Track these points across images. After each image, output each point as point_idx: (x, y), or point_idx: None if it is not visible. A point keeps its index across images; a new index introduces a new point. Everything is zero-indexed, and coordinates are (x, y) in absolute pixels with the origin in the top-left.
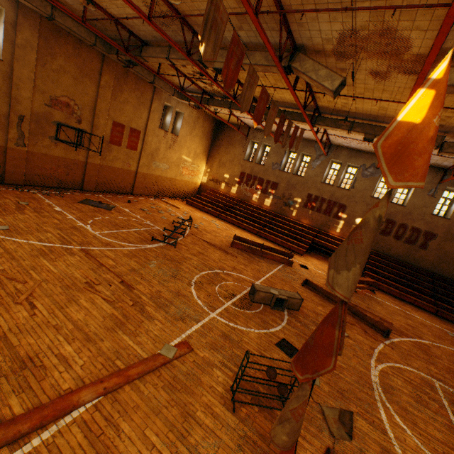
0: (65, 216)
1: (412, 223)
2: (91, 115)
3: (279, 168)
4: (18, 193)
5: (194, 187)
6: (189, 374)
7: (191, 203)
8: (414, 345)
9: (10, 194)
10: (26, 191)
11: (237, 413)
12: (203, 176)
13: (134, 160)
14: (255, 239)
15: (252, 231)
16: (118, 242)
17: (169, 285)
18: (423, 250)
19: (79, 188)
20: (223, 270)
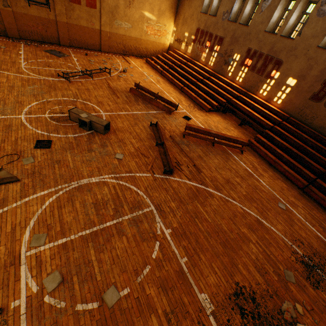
0: (19, 56)
1: None
2: None
3: (228, 18)
4: (9, 42)
5: (163, 49)
6: None
7: (148, 62)
8: (193, 189)
9: (3, 43)
10: (16, 42)
11: None
12: (171, 37)
13: (96, 19)
14: (172, 93)
15: (178, 87)
16: (30, 73)
17: (21, 98)
18: None
19: (58, 43)
20: (85, 101)
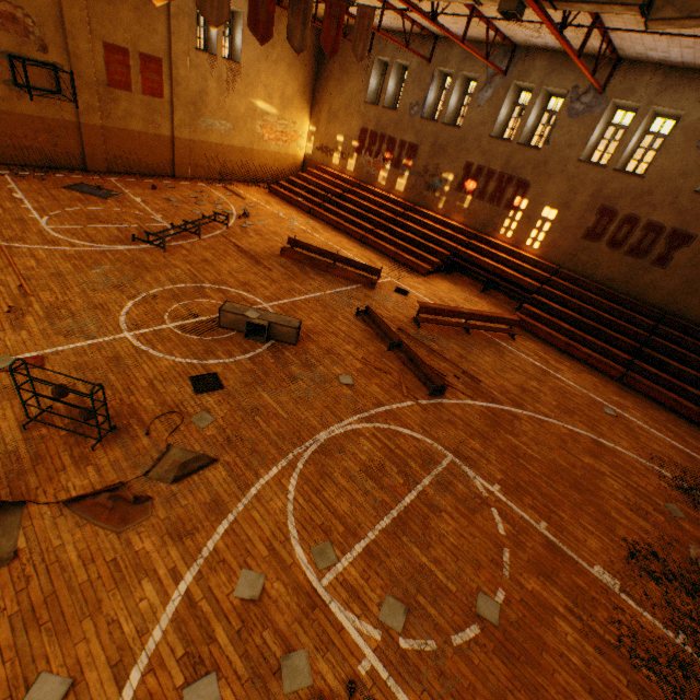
0: (20, 205)
1: (650, 213)
2: (60, 36)
3: (420, 114)
4: None
5: (293, 164)
6: (7, 388)
7: (275, 192)
8: (486, 412)
9: None
10: None
11: (30, 432)
12: (307, 143)
13: (163, 117)
14: (350, 248)
15: (354, 236)
16: (72, 241)
17: (95, 296)
18: (659, 270)
19: (82, 168)
20: (219, 285)
